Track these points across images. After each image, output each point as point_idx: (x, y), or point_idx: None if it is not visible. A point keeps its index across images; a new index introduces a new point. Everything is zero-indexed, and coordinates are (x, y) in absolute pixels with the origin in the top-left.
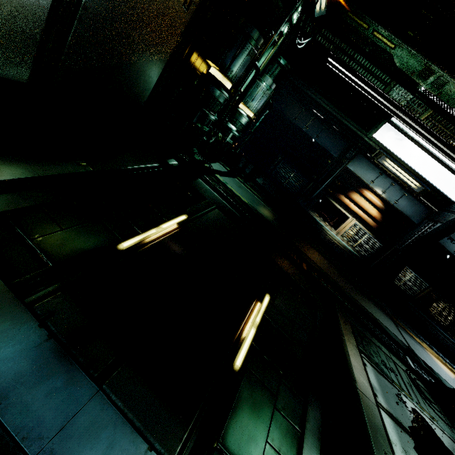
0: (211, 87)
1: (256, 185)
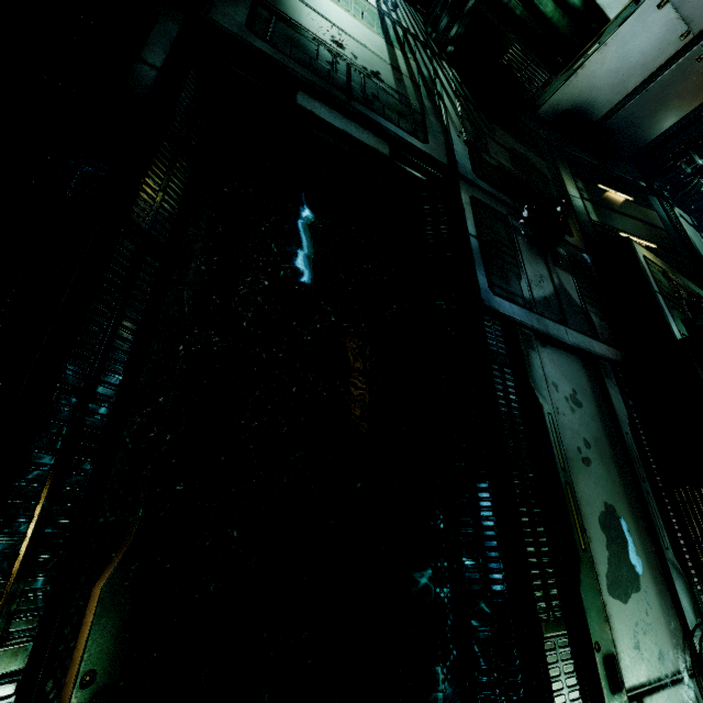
0: None
1: None
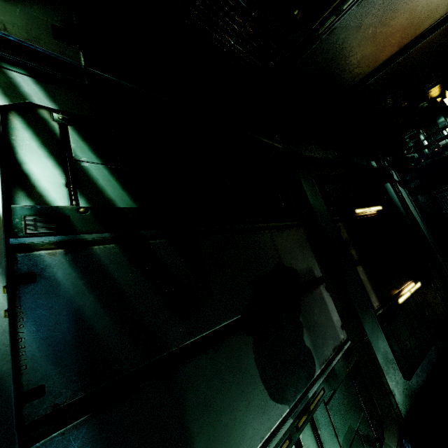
0: (438, 115)
1: (414, 201)
